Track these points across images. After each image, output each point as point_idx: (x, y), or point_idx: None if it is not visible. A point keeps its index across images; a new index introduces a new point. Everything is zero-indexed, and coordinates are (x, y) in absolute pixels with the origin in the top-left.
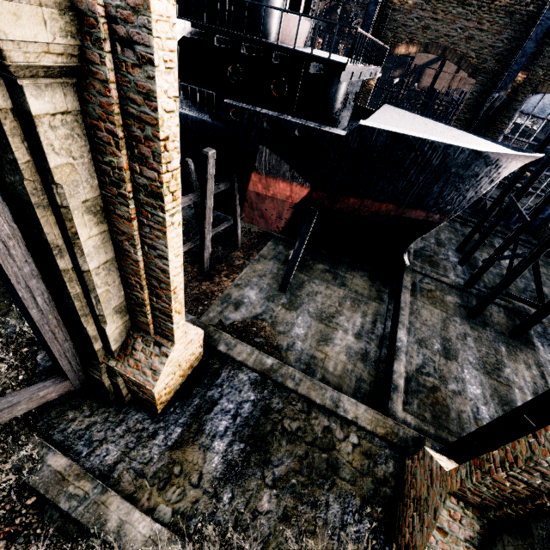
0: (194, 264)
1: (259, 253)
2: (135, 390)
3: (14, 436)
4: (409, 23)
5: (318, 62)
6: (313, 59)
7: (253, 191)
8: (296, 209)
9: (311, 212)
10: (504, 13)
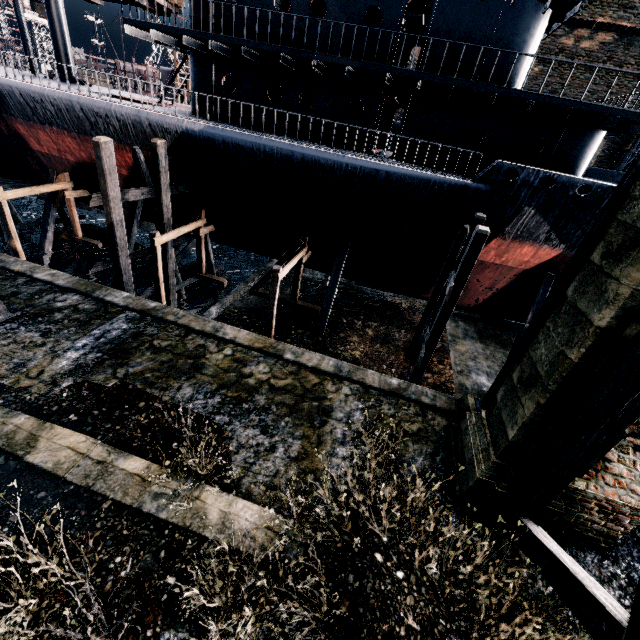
0: (396, 352)
1: (447, 332)
2: (589, 520)
3: (507, 619)
4: (535, 88)
5: (629, 116)
6: (623, 114)
7: (478, 259)
8: (520, 276)
9: (547, 278)
10: (632, 77)
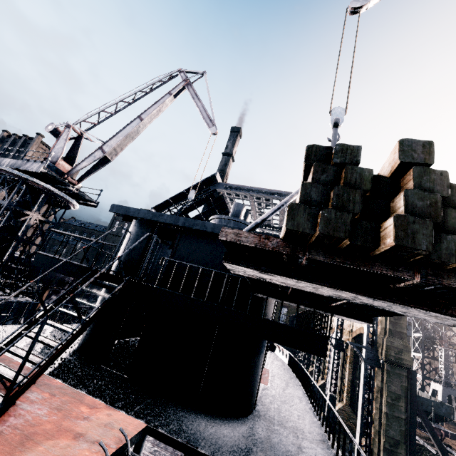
0: None
1: None
2: None
3: None
4: None
5: None
6: None
7: None
8: None
9: None
10: None
